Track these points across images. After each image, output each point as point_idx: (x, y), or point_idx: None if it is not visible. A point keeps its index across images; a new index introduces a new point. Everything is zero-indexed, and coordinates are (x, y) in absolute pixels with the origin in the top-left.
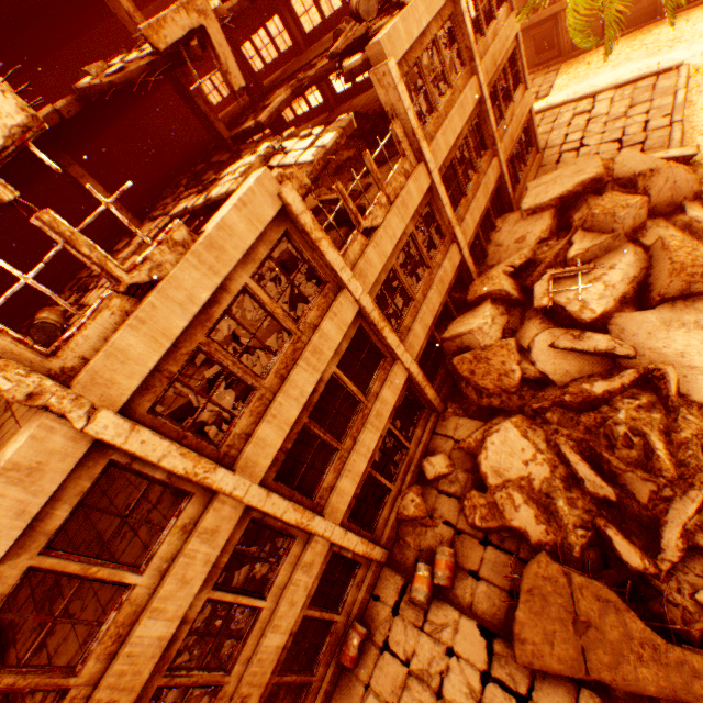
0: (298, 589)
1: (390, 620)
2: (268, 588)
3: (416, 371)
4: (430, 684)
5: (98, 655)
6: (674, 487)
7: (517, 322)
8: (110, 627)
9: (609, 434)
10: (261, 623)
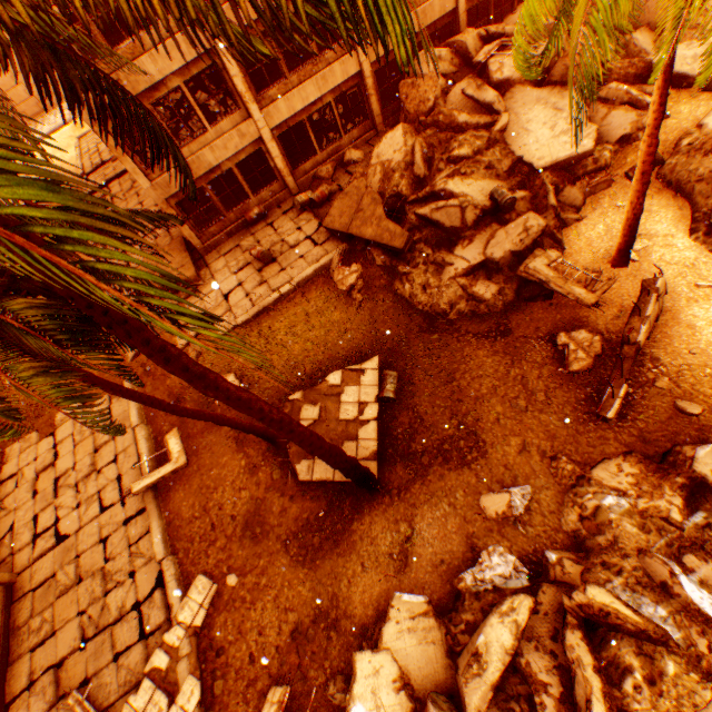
0: (231, 142)
1: (280, 216)
2: (215, 125)
3: (368, 75)
4: (281, 238)
5: (123, 53)
6: (448, 168)
7: (461, 79)
8: (131, 44)
9: (448, 148)
10: (206, 141)
